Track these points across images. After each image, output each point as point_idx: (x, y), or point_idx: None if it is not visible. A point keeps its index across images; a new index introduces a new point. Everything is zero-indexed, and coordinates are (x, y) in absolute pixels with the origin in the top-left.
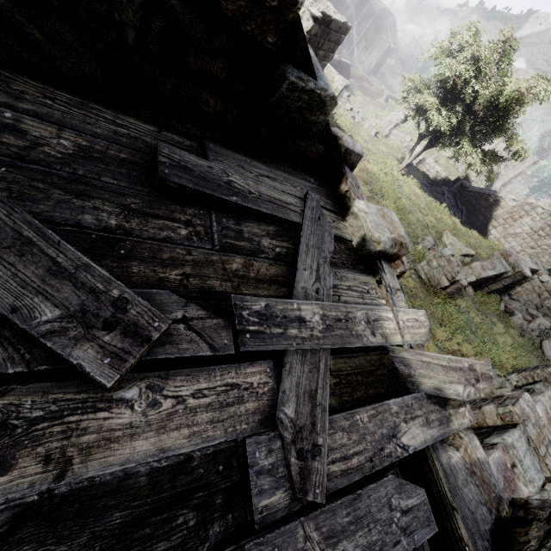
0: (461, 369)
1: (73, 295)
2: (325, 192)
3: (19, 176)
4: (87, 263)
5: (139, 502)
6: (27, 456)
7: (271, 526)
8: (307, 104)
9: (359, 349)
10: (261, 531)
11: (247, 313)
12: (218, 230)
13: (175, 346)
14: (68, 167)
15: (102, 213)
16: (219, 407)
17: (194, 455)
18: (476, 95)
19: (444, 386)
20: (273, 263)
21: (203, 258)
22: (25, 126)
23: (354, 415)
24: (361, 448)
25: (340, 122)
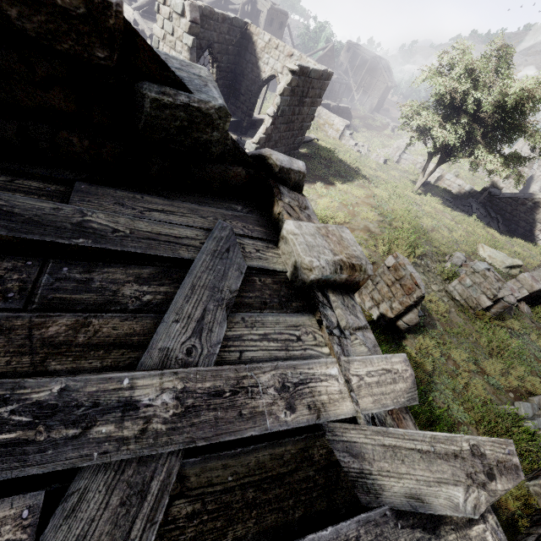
0: (457, 456)
1: None
2: (255, 218)
3: None
4: None
5: None
6: None
7: None
8: (189, 122)
9: (262, 438)
10: None
11: (10, 409)
12: (46, 283)
13: None
14: None
15: None
16: None
17: None
18: (480, 104)
19: (427, 490)
20: (130, 317)
21: None
22: None
23: None
24: None
25: (343, 157)
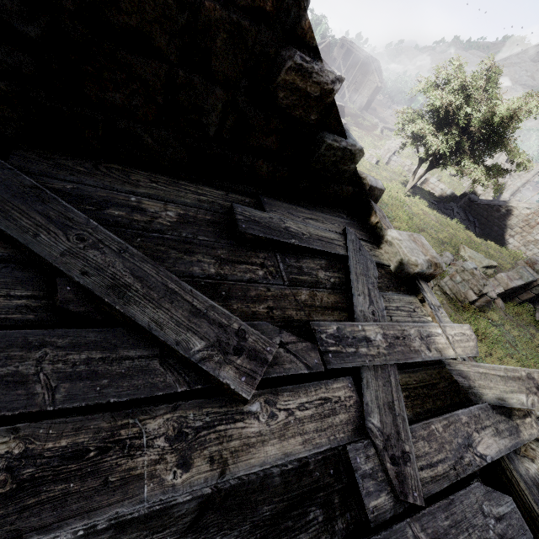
0: (520, 378)
1: (210, 330)
2: (357, 225)
3: (149, 243)
4: (212, 304)
5: (278, 498)
6: (199, 457)
7: (383, 526)
8: (340, 158)
9: (419, 364)
10: (375, 530)
11: (325, 336)
12: (284, 268)
13: (281, 366)
14: (176, 232)
15: (204, 264)
16: (320, 418)
17: (309, 460)
18: (469, 118)
19: (506, 395)
20: (331, 291)
21: (279, 293)
22: (145, 206)
23: (429, 425)
24: (442, 457)
25: None
